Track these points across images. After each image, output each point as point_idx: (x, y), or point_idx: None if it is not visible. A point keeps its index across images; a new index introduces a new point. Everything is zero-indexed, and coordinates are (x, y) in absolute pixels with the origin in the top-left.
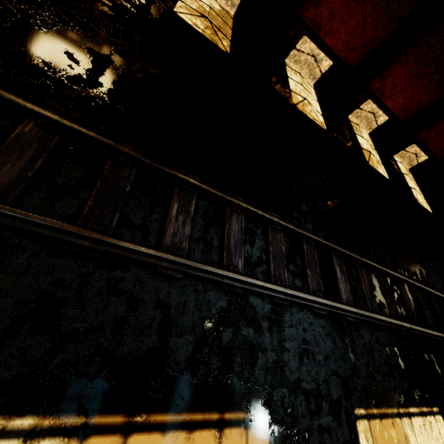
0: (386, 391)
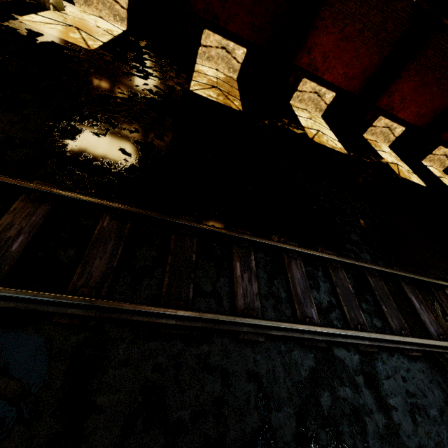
0: None
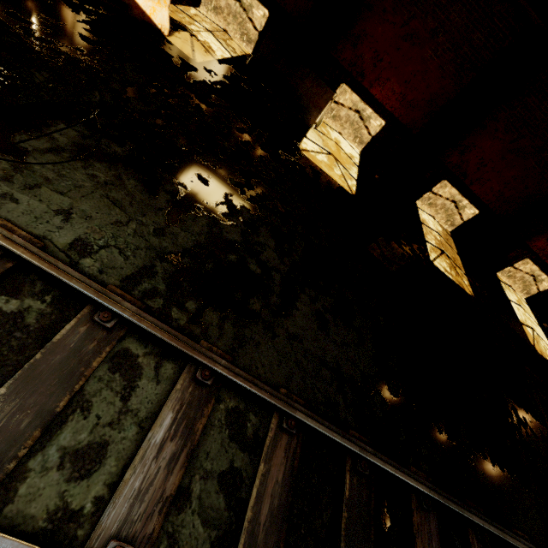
0: None
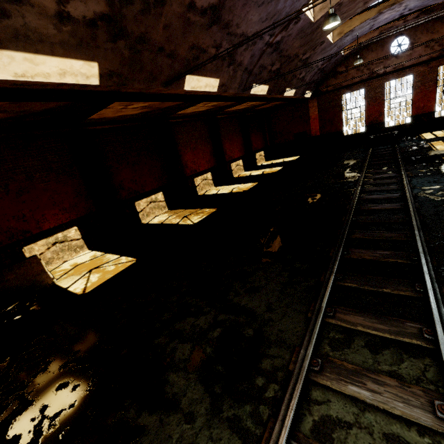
0: (442, 167)
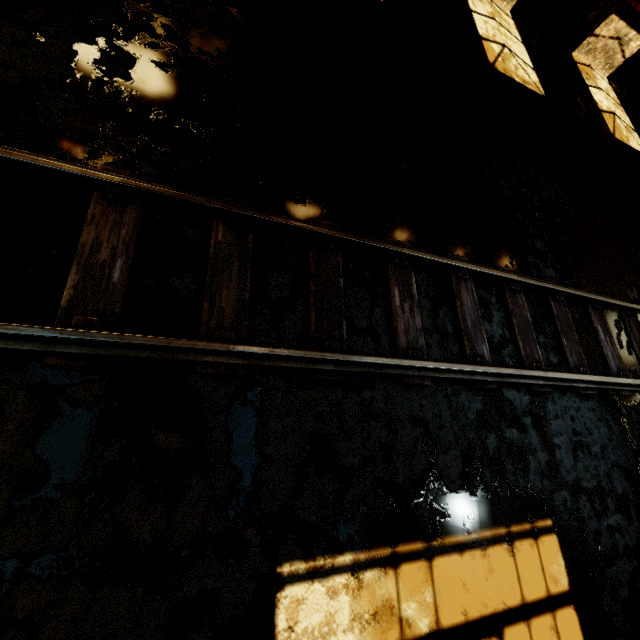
0: None
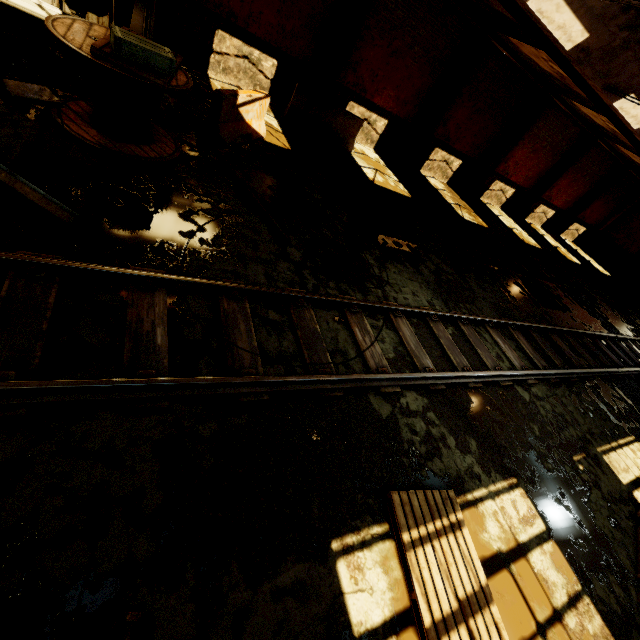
0: None
